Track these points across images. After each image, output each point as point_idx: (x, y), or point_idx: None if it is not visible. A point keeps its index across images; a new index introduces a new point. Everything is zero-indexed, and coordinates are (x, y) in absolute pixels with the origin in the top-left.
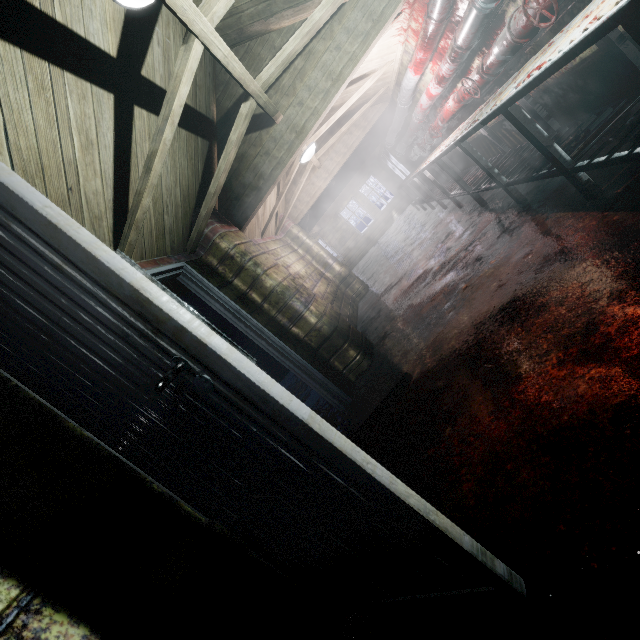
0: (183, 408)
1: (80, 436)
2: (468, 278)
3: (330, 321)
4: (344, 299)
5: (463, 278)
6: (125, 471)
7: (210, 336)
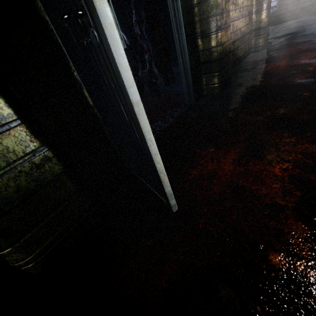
0: (85, 44)
1: (43, 17)
2: (315, 91)
3: (221, 52)
4: (245, 43)
5: (312, 88)
6: (62, 56)
7: (101, 3)
